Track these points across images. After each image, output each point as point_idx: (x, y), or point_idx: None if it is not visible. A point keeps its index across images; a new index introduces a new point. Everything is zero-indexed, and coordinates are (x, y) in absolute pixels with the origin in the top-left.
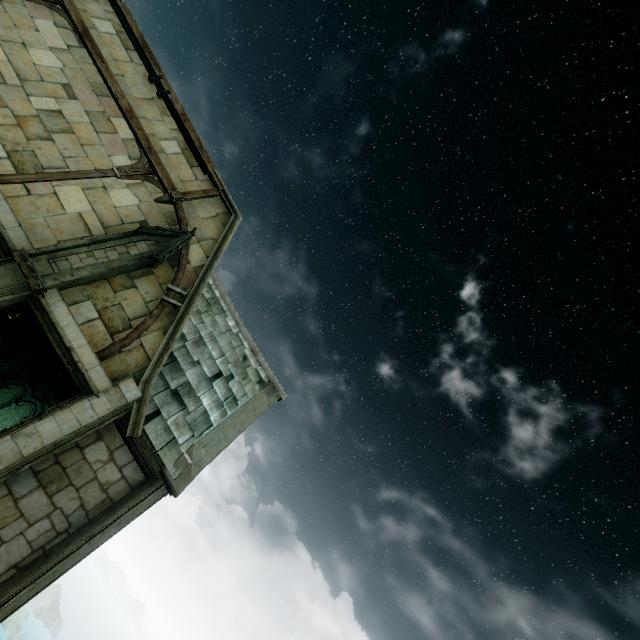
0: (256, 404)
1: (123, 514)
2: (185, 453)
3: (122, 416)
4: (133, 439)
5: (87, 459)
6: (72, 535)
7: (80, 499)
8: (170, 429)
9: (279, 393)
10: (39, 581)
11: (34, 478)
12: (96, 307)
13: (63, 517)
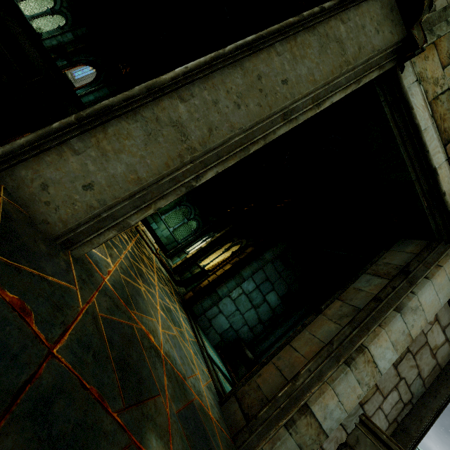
0: None
1: None
2: None
3: None
4: None
5: None
6: (417, 407)
7: (416, 367)
8: None
9: None
10: None
11: None
12: (427, 96)
13: (405, 387)
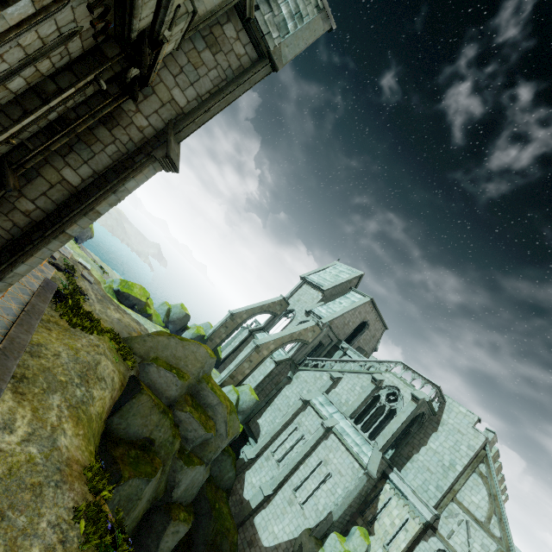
0: (315, 26)
1: (251, 77)
2: (277, 46)
3: (239, 3)
4: (248, 24)
5: (226, 35)
6: (229, 83)
7: (228, 62)
8: (267, 24)
9: (331, 23)
10: (221, 102)
11: (203, 41)
12: None
13: (222, 71)
